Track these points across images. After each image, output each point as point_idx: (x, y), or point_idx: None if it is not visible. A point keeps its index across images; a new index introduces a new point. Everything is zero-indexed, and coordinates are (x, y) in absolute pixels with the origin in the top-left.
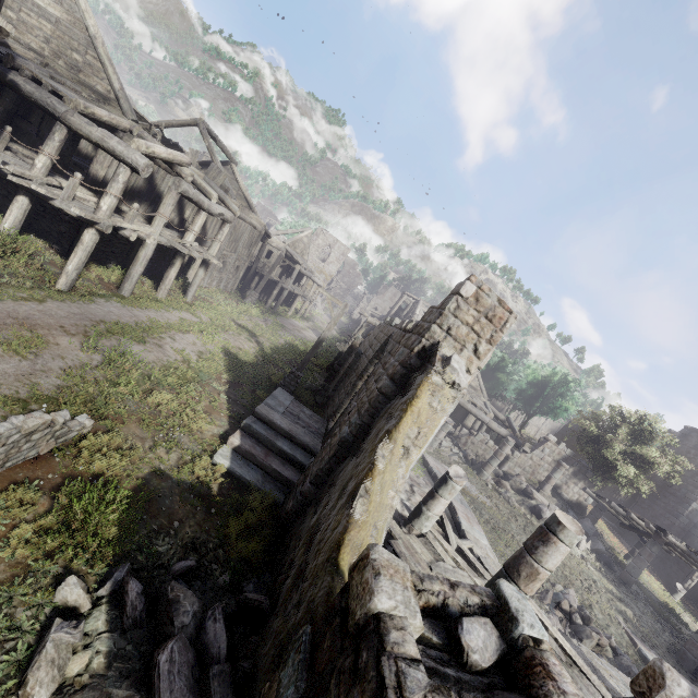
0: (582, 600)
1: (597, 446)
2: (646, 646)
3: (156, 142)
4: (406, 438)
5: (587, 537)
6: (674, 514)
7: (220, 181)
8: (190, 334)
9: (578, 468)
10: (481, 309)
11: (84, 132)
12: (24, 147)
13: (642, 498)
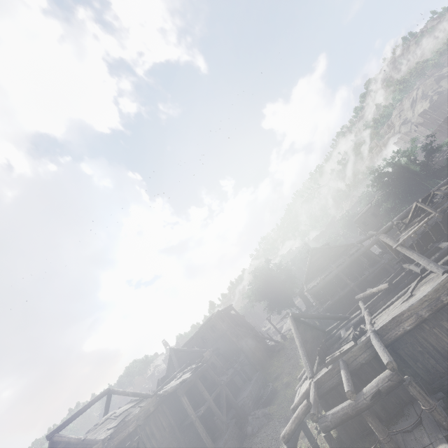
0: None
1: None
2: None
3: None
4: None
5: None
6: None
7: None
8: None
9: None
10: None
11: None
12: None
13: None
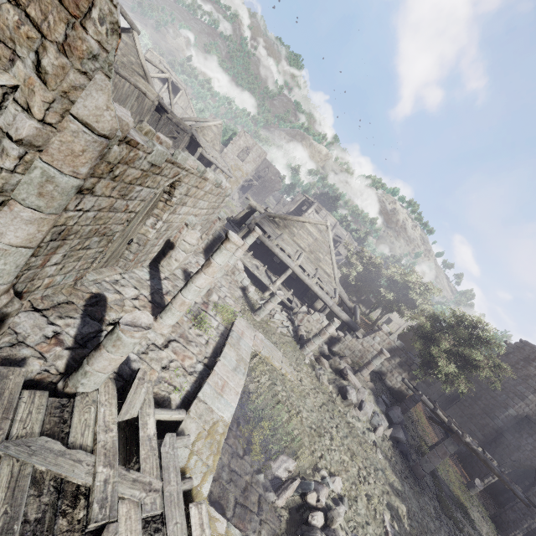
0: (350, 490)
1: (427, 343)
2: None
3: None
4: None
5: (391, 424)
6: (491, 415)
7: None
8: None
9: (405, 359)
10: None
11: None
12: None
13: (466, 397)
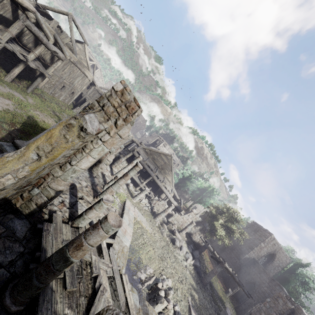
0: (174, 286)
1: (213, 219)
2: (196, 313)
3: None
4: (41, 150)
5: (194, 258)
6: (238, 258)
7: (66, 41)
8: (10, 100)
9: (202, 227)
10: (123, 100)
11: None
12: None
13: (228, 249)
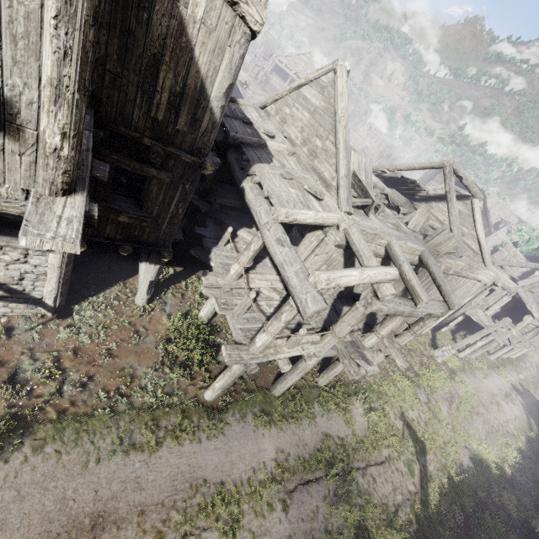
0: None
1: None
2: None
3: (361, 240)
4: None
5: None
6: None
7: (446, 248)
8: (320, 480)
9: None
10: None
11: (270, 250)
12: (251, 231)
13: None
